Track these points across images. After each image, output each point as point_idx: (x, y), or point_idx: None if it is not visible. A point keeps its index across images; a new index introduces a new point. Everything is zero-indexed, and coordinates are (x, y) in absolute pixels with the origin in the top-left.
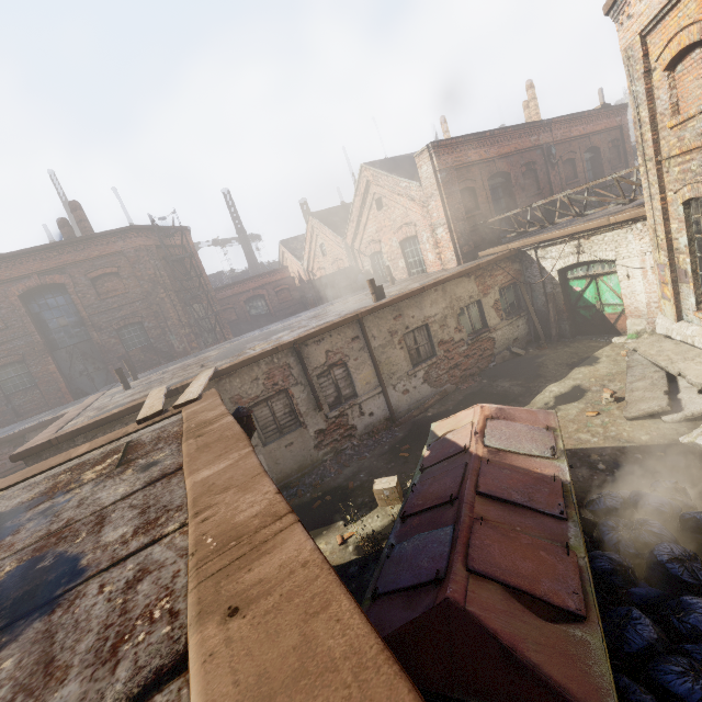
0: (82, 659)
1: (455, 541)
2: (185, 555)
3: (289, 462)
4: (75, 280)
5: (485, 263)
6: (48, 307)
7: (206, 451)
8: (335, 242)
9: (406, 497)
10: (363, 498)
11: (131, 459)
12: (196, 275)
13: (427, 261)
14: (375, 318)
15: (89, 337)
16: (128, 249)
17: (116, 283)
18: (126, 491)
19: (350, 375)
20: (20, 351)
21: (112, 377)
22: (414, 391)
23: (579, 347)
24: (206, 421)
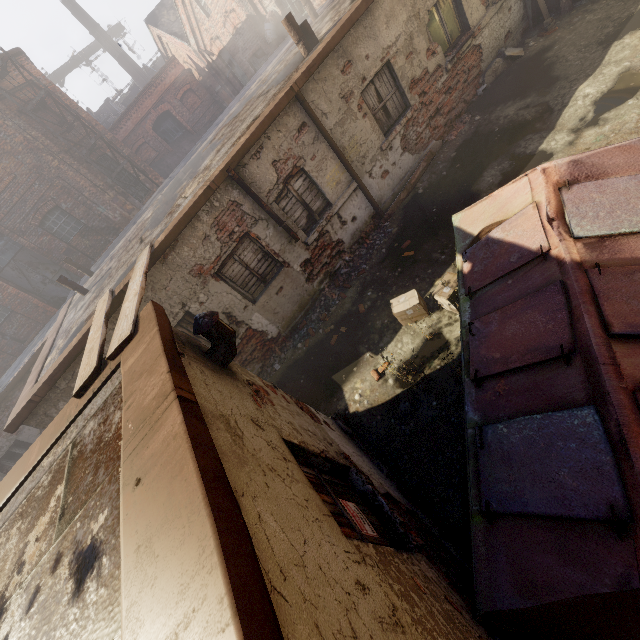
0: None
1: (622, 447)
2: None
3: (286, 307)
4: None
5: None
6: None
7: (149, 582)
8: None
9: (463, 342)
10: (381, 320)
11: (69, 512)
12: (74, 119)
13: None
14: (317, 83)
15: (19, 245)
16: None
17: None
18: None
19: (314, 183)
20: None
21: (75, 274)
22: (393, 169)
23: (611, 4)
24: (145, 417)
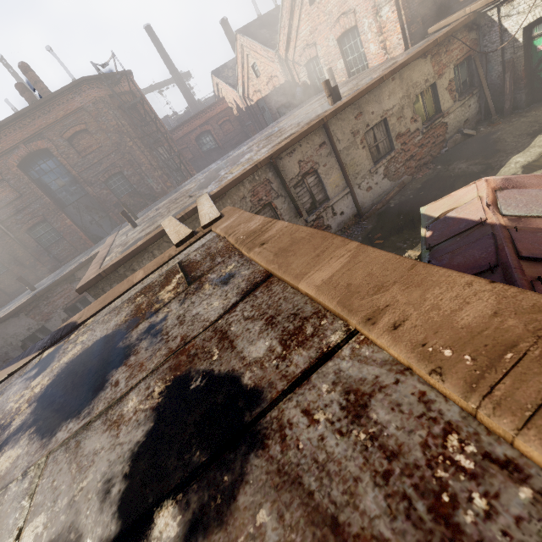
0: (394, 530)
1: None
2: (407, 371)
3: None
4: (54, 143)
5: (442, 37)
6: (44, 172)
7: (292, 255)
8: (267, 59)
9: None
10: None
11: (197, 276)
12: (152, 119)
13: (368, 55)
14: (338, 120)
15: (85, 192)
16: (87, 103)
17: (89, 139)
18: (224, 305)
19: (321, 181)
20: (39, 213)
21: (115, 222)
22: (375, 187)
23: (538, 114)
24: (255, 231)
